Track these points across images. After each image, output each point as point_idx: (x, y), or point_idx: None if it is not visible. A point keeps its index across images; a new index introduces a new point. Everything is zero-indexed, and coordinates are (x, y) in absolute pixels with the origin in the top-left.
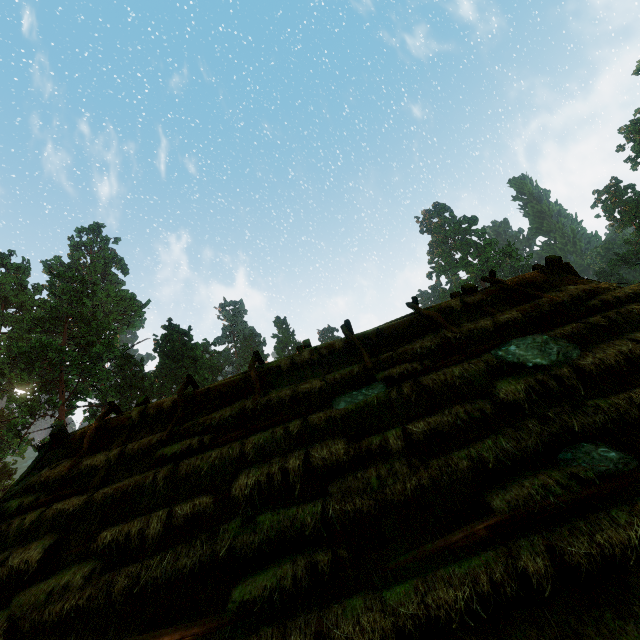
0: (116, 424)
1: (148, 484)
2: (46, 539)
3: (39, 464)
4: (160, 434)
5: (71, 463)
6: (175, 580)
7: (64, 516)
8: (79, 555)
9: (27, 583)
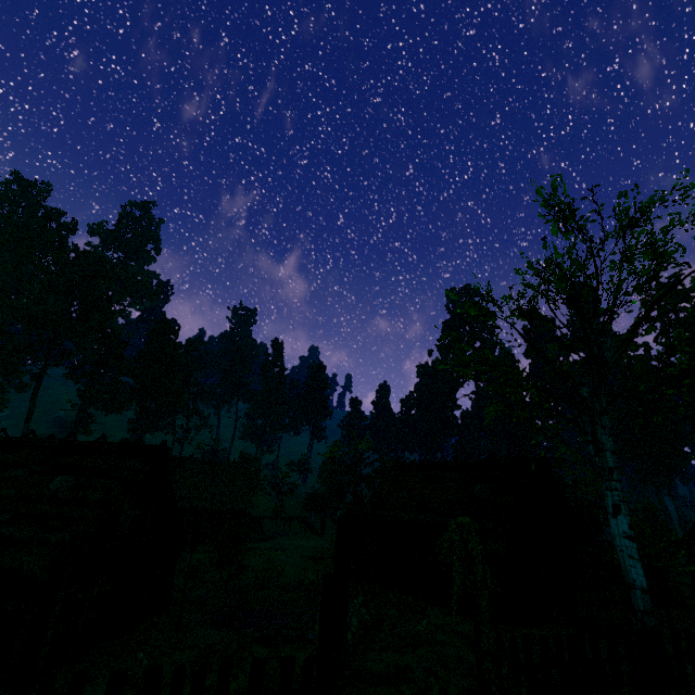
0: None
1: None
2: None
3: None
4: None
5: None
6: None
7: None
8: None
9: None
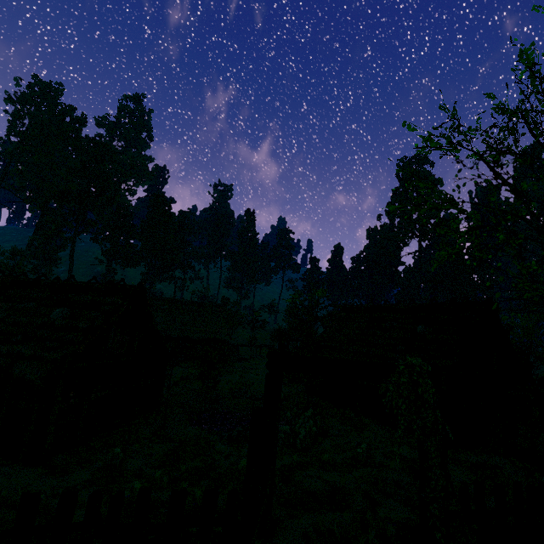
0: None
1: None
2: None
3: None
4: None
5: None
6: None
7: None
8: None
9: None
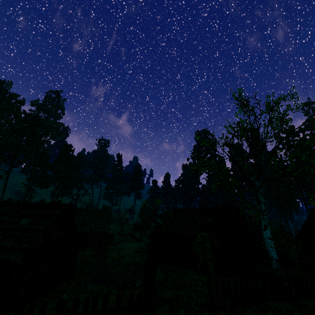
0: None
1: None
2: None
3: None
4: None
5: None
6: None
7: None
8: None
9: None
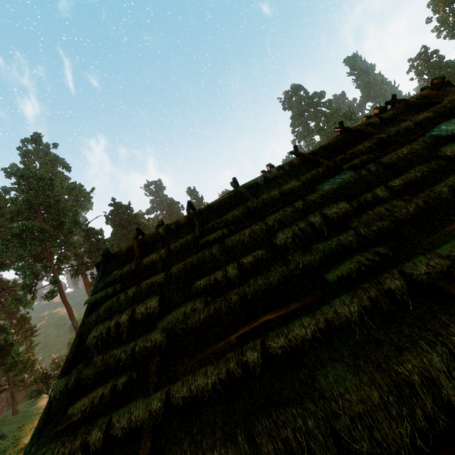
0: (150, 239)
1: (207, 257)
2: (153, 297)
3: (104, 272)
4: (191, 235)
5: (134, 263)
6: (270, 289)
7: (154, 286)
8: (182, 299)
9: (157, 318)
